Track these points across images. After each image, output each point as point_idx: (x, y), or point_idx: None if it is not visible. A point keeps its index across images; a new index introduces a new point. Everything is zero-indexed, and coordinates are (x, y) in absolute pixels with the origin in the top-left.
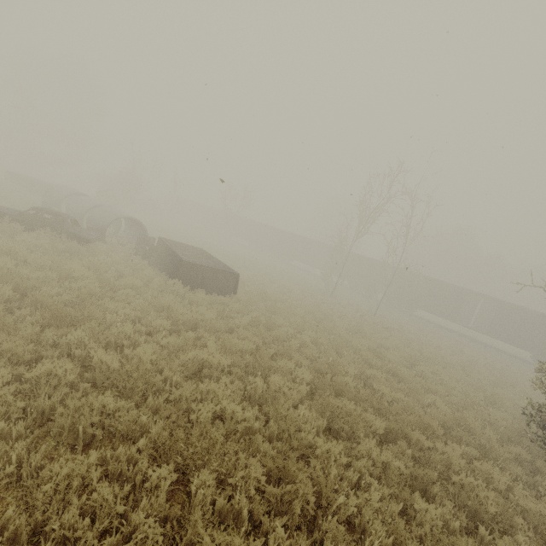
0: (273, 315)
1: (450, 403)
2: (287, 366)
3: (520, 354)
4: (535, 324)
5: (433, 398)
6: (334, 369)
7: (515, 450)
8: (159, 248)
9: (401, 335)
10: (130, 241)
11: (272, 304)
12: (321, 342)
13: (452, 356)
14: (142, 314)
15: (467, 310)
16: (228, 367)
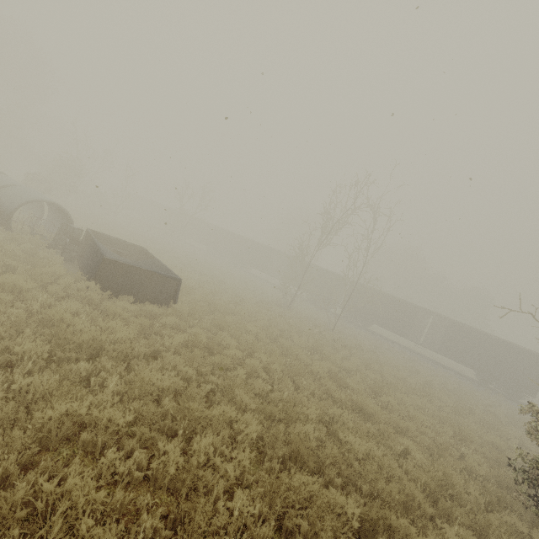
0: (219, 331)
1: (421, 446)
2: (225, 415)
3: (463, 370)
4: (480, 343)
5: (406, 443)
6: (291, 413)
7: (510, 521)
8: (85, 242)
9: (360, 354)
10: (52, 231)
11: (220, 318)
12: (275, 368)
13: (410, 377)
14: (7, 332)
15: (419, 327)
16: (133, 419)
